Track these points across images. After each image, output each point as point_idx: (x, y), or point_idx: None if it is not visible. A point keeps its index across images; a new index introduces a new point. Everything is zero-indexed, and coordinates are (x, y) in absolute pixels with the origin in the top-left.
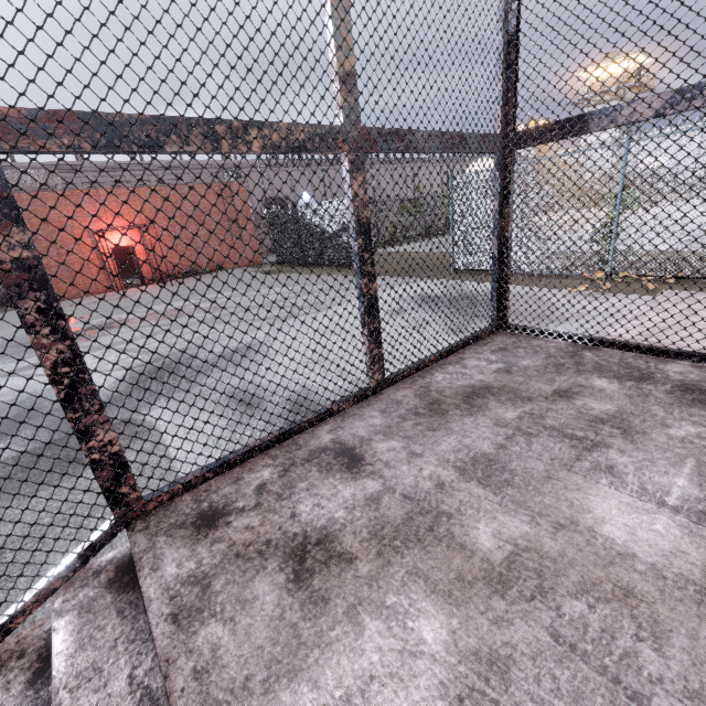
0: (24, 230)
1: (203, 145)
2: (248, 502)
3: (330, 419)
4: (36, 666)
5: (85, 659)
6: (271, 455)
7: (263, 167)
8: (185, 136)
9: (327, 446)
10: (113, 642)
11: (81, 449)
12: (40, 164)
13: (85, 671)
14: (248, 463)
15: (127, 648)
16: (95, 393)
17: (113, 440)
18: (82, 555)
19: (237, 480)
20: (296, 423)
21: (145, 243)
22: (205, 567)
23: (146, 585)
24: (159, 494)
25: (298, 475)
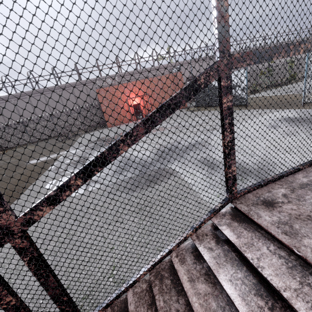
0: (231, 95)
1: (284, 55)
2: (283, 200)
3: (299, 172)
4: (215, 239)
5: (243, 240)
6: (278, 184)
7: (187, 63)
8: (279, 53)
9: (307, 183)
10: (250, 237)
11: (227, 172)
12: (112, 76)
13: (247, 243)
14: (269, 186)
15: (258, 240)
16: (234, 153)
17: (234, 170)
18: (219, 208)
19: (269, 191)
20: (286, 172)
21: (143, 102)
22: (284, 220)
23: (259, 221)
24: (241, 192)
25: (301, 193)
